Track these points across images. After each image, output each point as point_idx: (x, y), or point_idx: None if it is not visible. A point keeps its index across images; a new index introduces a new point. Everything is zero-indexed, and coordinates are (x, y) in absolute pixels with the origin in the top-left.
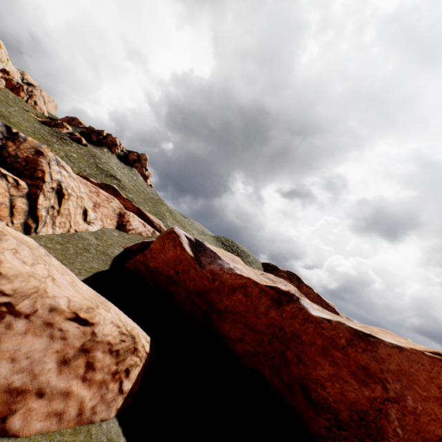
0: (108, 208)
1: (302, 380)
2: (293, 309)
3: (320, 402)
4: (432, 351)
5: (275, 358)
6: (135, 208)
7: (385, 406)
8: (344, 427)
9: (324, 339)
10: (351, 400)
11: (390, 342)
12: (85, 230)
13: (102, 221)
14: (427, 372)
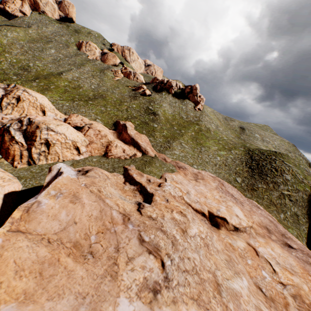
0: (97, 143)
1: None
2: None
3: None
4: None
5: None
6: (130, 139)
7: None
8: None
9: None
10: None
11: None
12: (72, 159)
13: (91, 152)
14: None
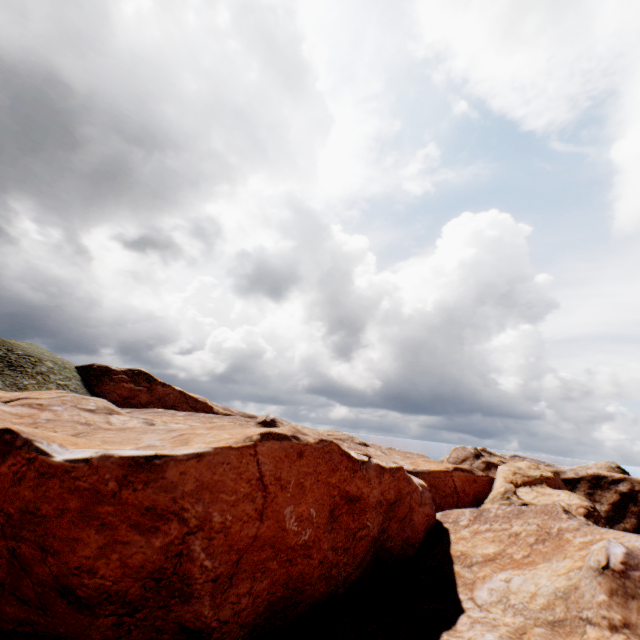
0: None
1: (60, 579)
2: (16, 465)
3: (96, 597)
4: (246, 439)
5: (3, 570)
6: None
7: (188, 543)
8: (140, 606)
9: (83, 495)
10: (139, 566)
11: (186, 454)
12: None
13: None
14: (236, 469)
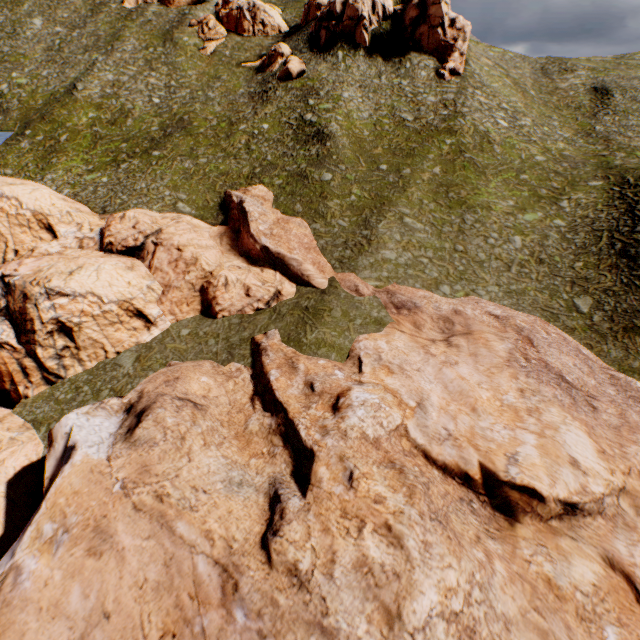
0: (181, 288)
1: None
2: None
3: None
4: None
5: None
6: (258, 249)
7: None
8: None
9: None
10: None
11: None
12: (136, 344)
13: (173, 313)
14: None
